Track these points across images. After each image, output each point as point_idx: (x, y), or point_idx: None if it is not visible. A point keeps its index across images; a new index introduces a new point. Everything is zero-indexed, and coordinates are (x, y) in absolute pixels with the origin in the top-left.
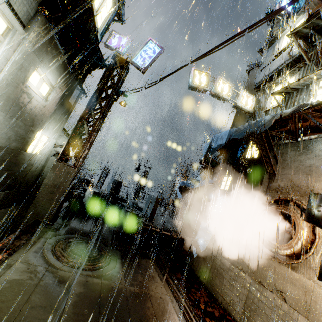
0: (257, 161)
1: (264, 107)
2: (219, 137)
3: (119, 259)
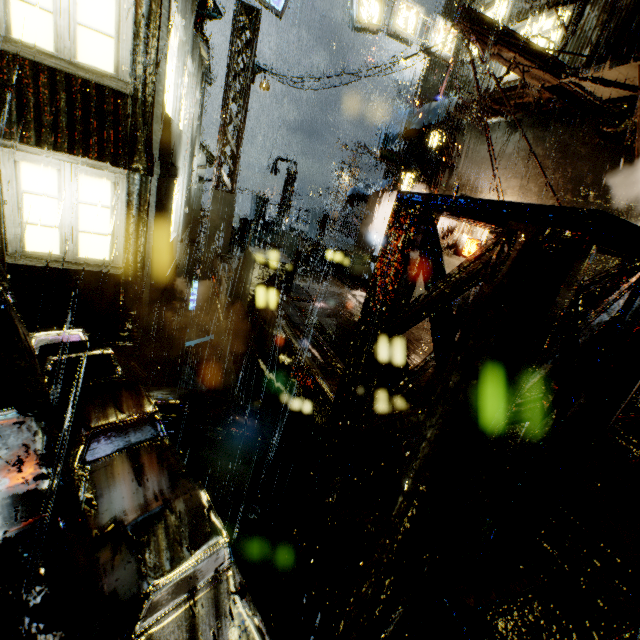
0: (442, 151)
1: (467, 55)
2: (398, 120)
3: (304, 276)
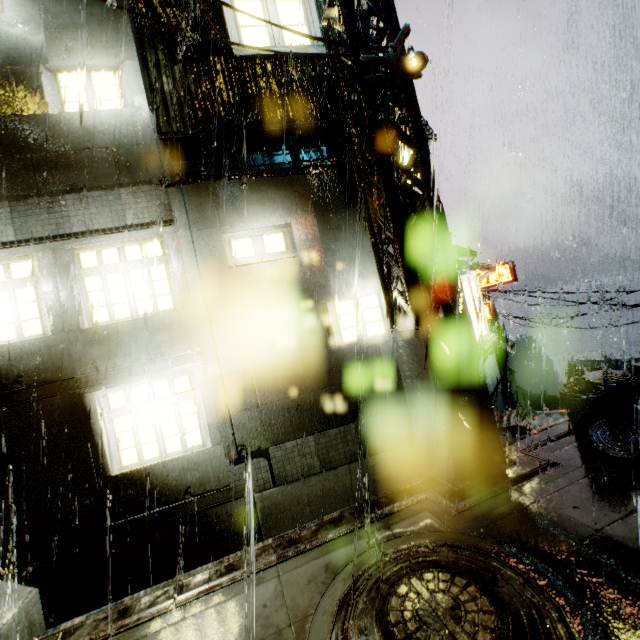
0: None
1: None
2: None
3: None
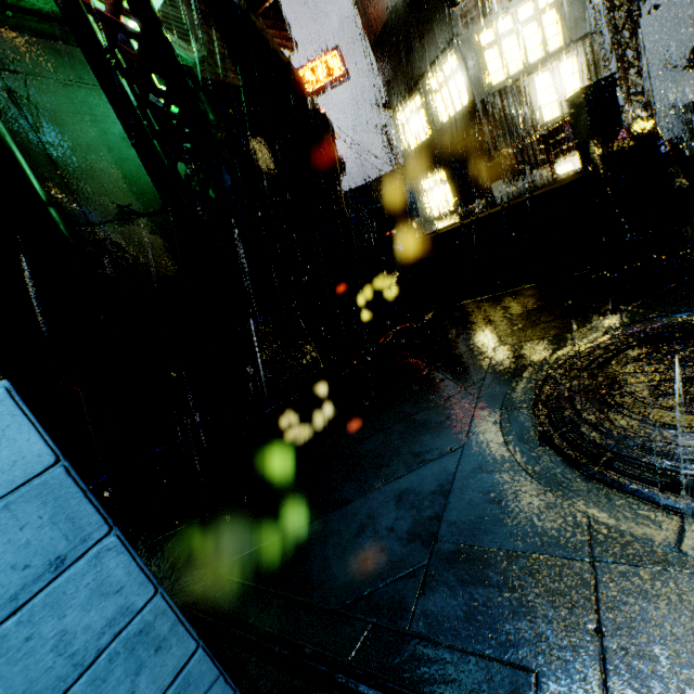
0: None
1: None
2: None
3: None
